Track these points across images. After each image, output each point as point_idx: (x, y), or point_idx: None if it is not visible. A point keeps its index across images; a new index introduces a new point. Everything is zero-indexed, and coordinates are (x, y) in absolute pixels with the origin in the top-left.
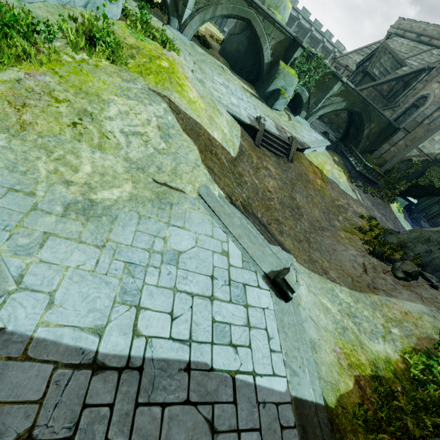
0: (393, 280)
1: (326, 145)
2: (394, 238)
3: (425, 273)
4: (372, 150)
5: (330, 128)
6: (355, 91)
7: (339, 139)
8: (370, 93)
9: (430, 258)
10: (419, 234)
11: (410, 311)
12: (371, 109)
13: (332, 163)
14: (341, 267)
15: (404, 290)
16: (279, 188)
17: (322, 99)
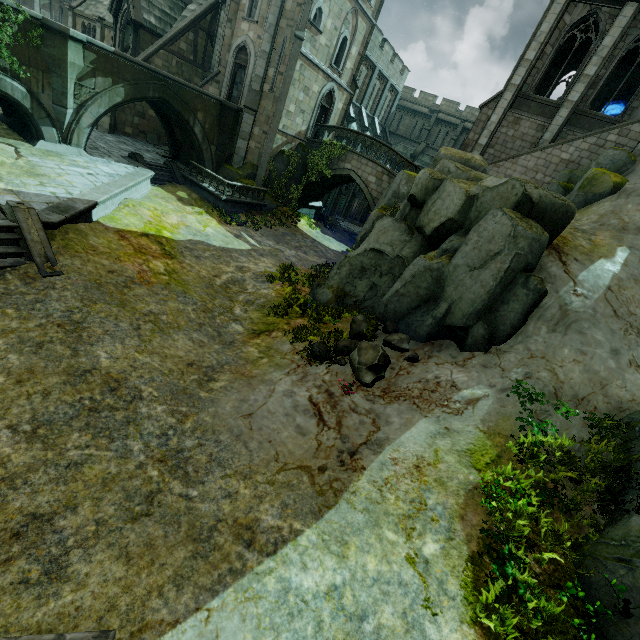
0: (366, 398)
1: (146, 179)
2: (326, 290)
3: (391, 338)
4: (229, 157)
5: (147, 142)
6: (121, 57)
7: (172, 156)
8: (168, 62)
9: (381, 305)
10: (349, 266)
11: (418, 454)
12: (178, 88)
13: (179, 207)
14: (278, 458)
15: (388, 407)
16: (16, 382)
17: (65, 89)
